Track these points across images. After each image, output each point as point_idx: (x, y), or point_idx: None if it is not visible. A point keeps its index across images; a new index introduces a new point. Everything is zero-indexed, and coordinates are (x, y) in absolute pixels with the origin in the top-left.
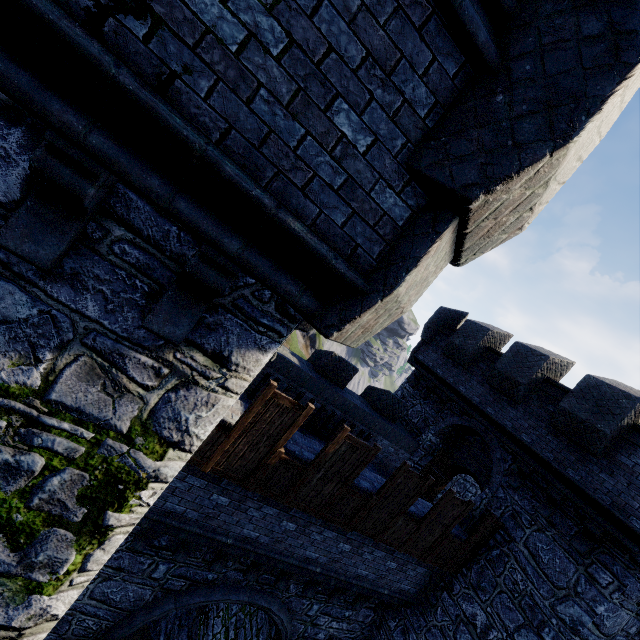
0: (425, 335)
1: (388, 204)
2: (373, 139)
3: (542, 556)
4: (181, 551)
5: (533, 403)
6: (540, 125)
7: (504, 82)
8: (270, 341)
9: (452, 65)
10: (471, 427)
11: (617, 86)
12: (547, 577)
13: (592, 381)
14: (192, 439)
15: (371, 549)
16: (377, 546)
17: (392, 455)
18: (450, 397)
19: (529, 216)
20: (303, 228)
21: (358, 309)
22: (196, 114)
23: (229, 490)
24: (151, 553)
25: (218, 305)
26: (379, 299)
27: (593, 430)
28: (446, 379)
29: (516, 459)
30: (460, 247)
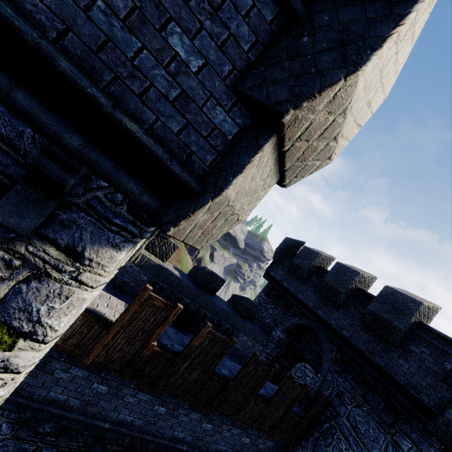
0: (275, 257)
1: (218, 119)
2: (204, 62)
3: (360, 427)
4: (63, 436)
5: (350, 307)
6: (336, 57)
7: (309, 28)
8: (124, 240)
9: (269, 13)
10: (307, 325)
11: (393, 30)
12: (364, 445)
13: (389, 290)
14: (45, 330)
15: (229, 427)
16: (234, 424)
17: (250, 348)
18: (292, 303)
19: (335, 146)
20: (139, 130)
21: (192, 207)
22: (32, 11)
23: (108, 379)
24: (35, 440)
25: (72, 204)
26: (210, 199)
27: (392, 326)
28: (290, 289)
29: (339, 349)
30: (283, 167)
